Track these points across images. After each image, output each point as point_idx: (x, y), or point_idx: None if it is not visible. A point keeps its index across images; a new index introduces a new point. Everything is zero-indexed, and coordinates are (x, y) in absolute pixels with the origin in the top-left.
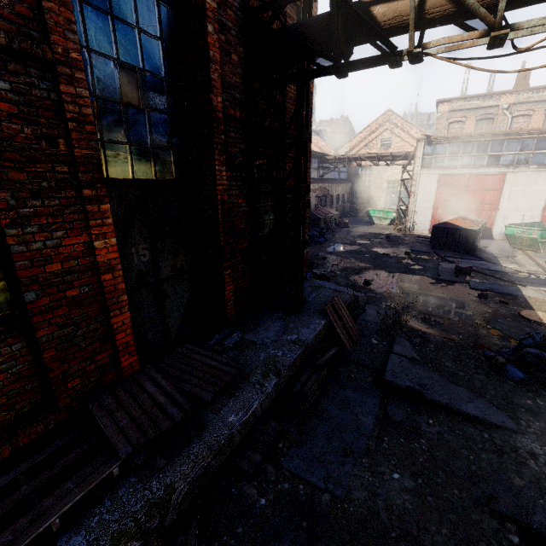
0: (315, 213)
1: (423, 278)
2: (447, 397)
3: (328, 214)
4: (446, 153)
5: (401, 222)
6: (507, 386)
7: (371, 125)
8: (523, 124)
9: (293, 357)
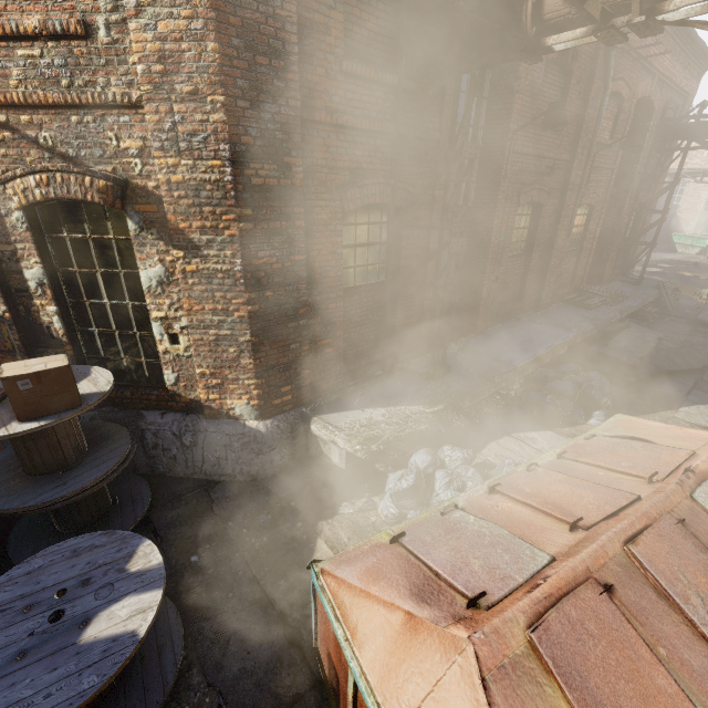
0: None
1: None
2: None
3: None
4: None
5: None
6: None
7: None
8: None
9: (646, 297)
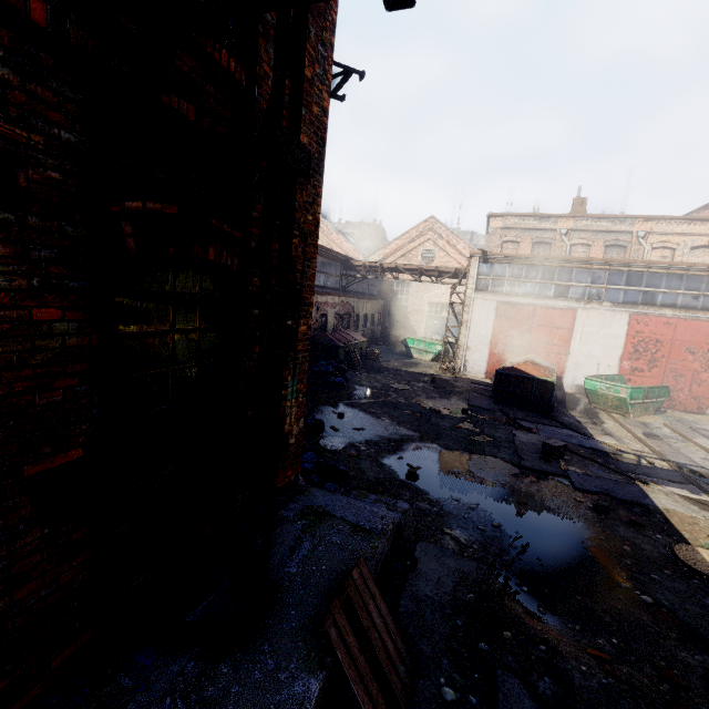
0: (332, 338)
1: (499, 463)
2: None
3: (352, 340)
4: (506, 275)
5: (449, 359)
6: None
7: (411, 232)
8: (582, 254)
9: None
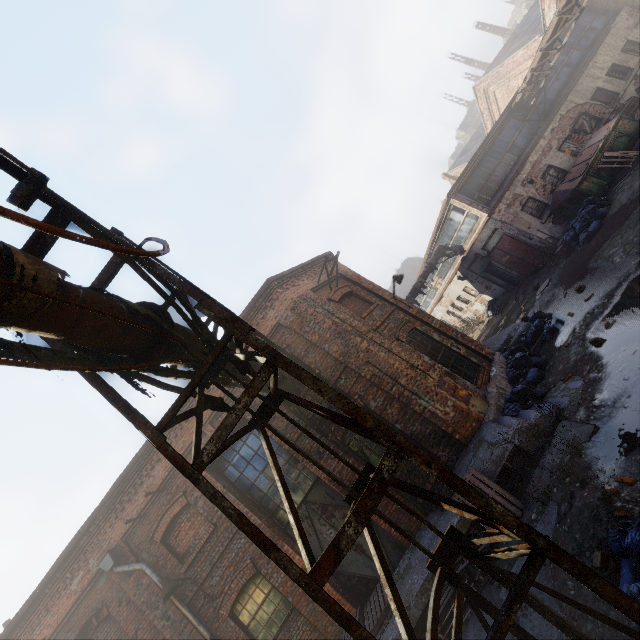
0: (564, 188)
1: None
2: (536, 633)
3: (591, 155)
4: None
5: None
6: (613, 614)
7: None
8: None
9: (419, 584)
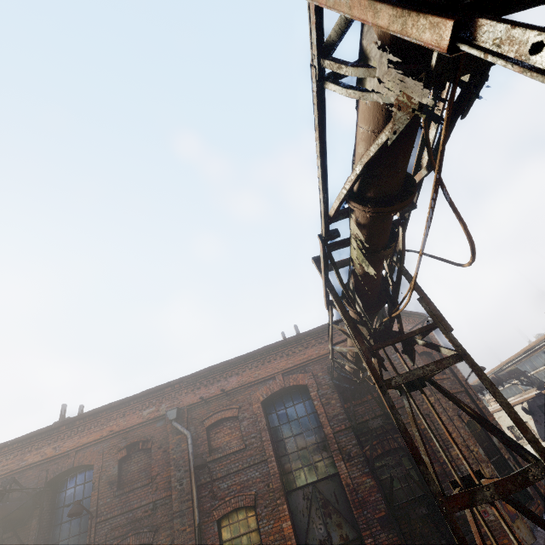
0: None
1: None
2: None
3: None
4: None
5: None
6: None
7: None
8: None
9: None
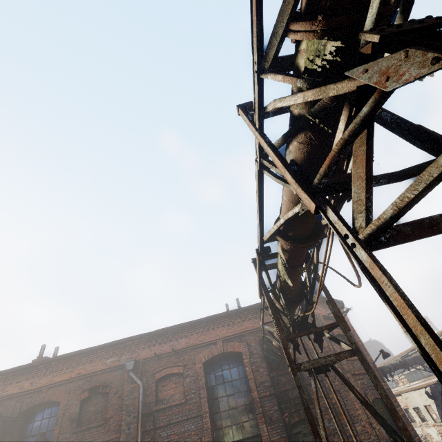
0: None
1: None
2: None
3: None
4: None
5: None
6: None
7: None
8: None
9: None
